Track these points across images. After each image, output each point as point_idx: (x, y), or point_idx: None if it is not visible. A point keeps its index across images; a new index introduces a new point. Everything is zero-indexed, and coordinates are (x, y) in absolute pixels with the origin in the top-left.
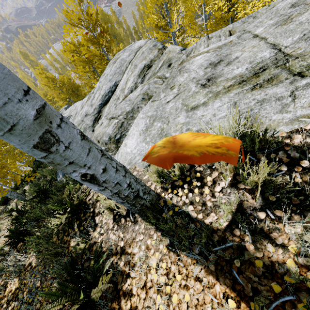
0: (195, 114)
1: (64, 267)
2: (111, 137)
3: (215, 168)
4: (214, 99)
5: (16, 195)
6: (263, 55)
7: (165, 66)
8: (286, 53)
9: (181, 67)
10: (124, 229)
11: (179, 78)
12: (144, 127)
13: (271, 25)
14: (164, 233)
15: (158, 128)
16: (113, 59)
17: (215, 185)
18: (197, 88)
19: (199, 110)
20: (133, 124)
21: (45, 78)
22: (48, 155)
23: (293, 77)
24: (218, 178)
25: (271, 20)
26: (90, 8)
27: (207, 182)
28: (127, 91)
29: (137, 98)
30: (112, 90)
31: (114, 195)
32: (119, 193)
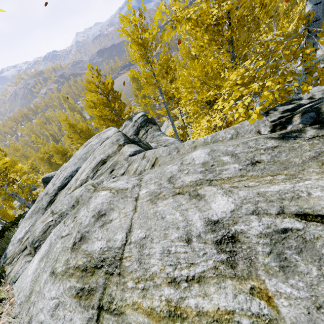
0: (46, 286)
1: None
2: (33, 242)
3: None
4: (59, 278)
5: None
6: (118, 238)
7: (109, 170)
8: (123, 254)
9: (92, 195)
10: None
11: (82, 210)
12: (44, 252)
13: (149, 193)
14: None
15: (40, 269)
16: (88, 141)
17: None
18: (71, 244)
19: (50, 283)
20: (47, 238)
21: (68, 124)
22: None
23: (95, 310)
24: None
25: (154, 184)
26: (106, 80)
27: None
28: (78, 183)
29: (74, 199)
30: (72, 175)
31: None
32: None
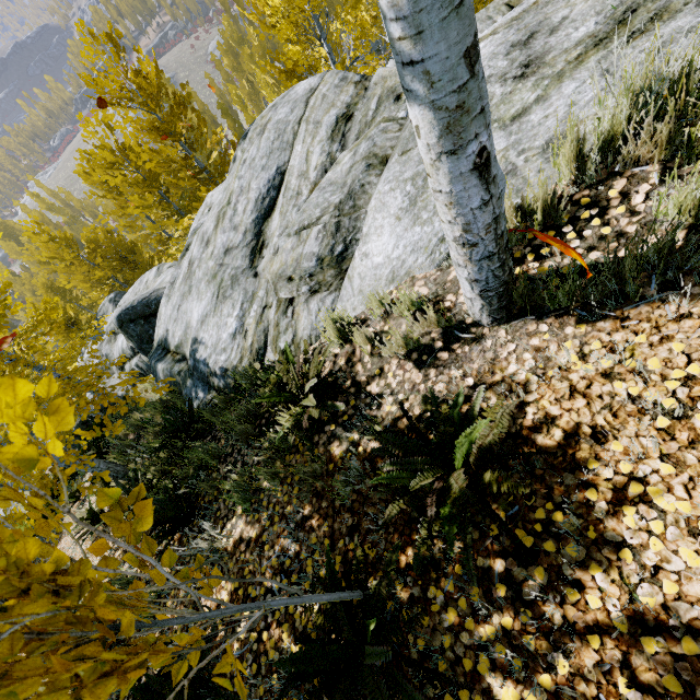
0: (528, 122)
1: (384, 443)
2: (323, 256)
3: (616, 175)
4: (559, 83)
5: (104, 467)
6: None
7: (388, 103)
8: None
9: None
10: (459, 362)
11: None
12: (403, 202)
13: None
14: (562, 312)
15: None
16: (253, 129)
17: (629, 198)
18: (509, 87)
19: (533, 113)
20: (370, 211)
21: (48, 243)
22: (468, 81)
23: None
24: (630, 186)
25: None
26: (142, 62)
27: (608, 203)
28: (314, 174)
29: (350, 172)
30: (275, 185)
31: (490, 227)
32: (498, 223)
